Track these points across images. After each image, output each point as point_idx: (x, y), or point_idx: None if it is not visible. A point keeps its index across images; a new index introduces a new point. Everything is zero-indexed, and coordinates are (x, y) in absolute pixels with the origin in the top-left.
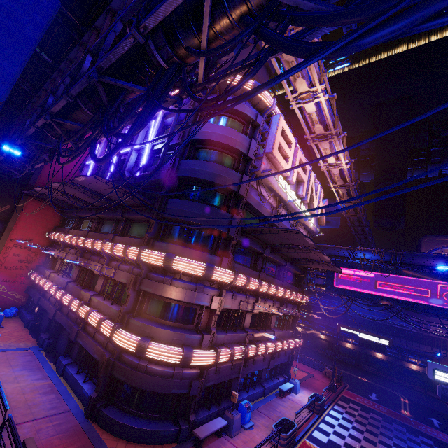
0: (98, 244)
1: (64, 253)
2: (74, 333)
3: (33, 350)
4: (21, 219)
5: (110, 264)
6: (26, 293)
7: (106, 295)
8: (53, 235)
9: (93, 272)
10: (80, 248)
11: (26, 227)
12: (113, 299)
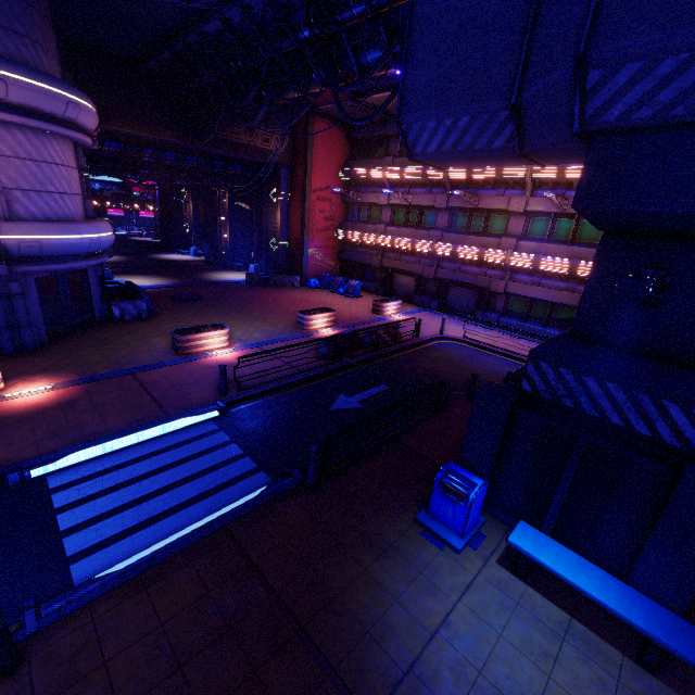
0: (514, 169)
1: (404, 196)
2: (501, 285)
3: (428, 311)
4: (314, 157)
5: (537, 196)
6: (338, 259)
7: (536, 237)
8: (366, 173)
9: (488, 213)
10: (449, 183)
11: (320, 168)
12: (570, 238)
